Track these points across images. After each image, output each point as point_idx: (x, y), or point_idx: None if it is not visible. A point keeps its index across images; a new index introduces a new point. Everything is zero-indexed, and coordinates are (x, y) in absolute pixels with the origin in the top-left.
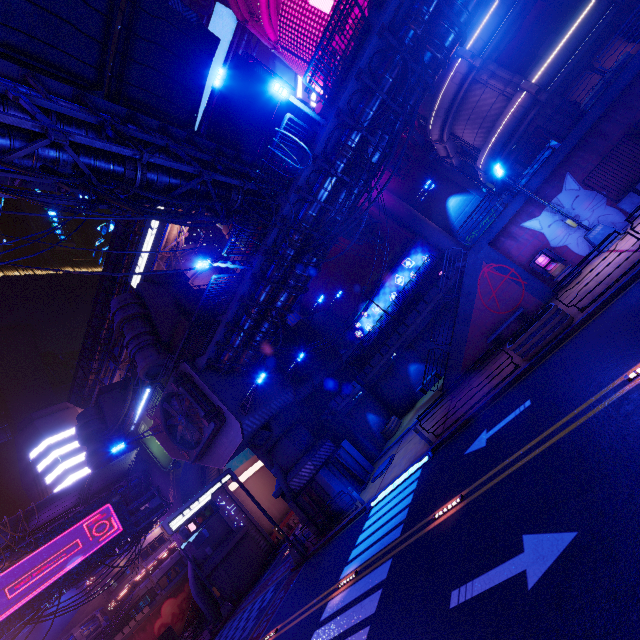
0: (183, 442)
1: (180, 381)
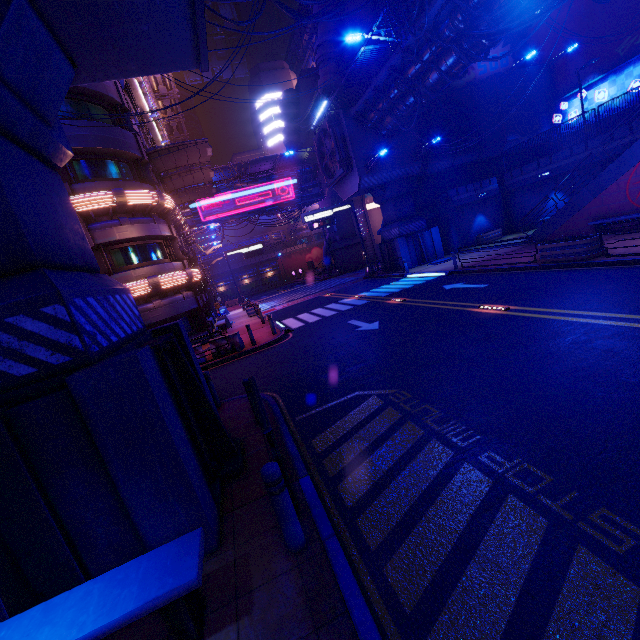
0: (326, 169)
1: (332, 123)
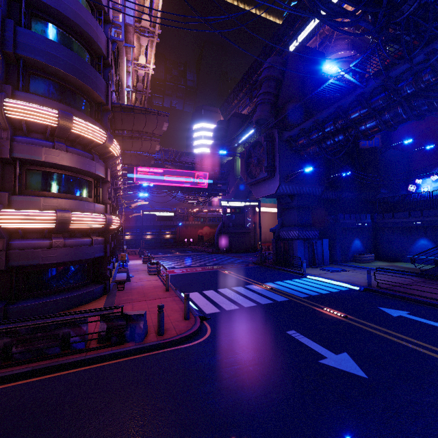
0: (249, 171)
1: (267, 138)
